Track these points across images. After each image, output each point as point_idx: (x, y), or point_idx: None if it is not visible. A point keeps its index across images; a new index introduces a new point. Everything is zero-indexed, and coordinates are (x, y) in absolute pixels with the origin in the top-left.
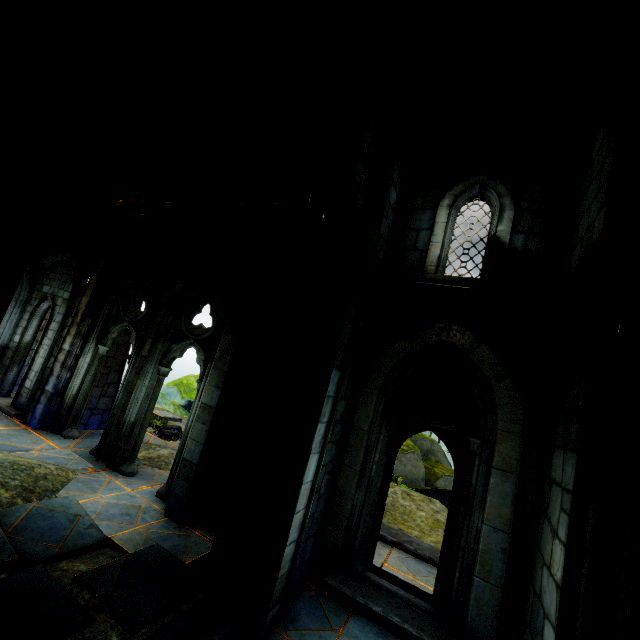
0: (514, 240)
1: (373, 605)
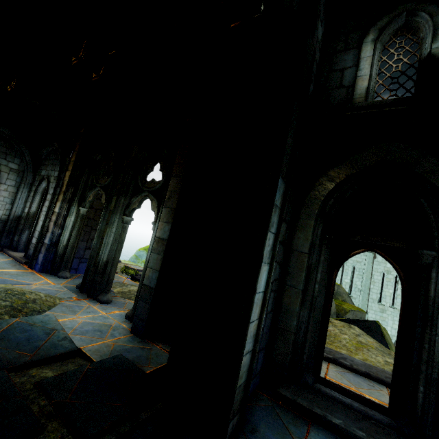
0: None
1: (332, 417)
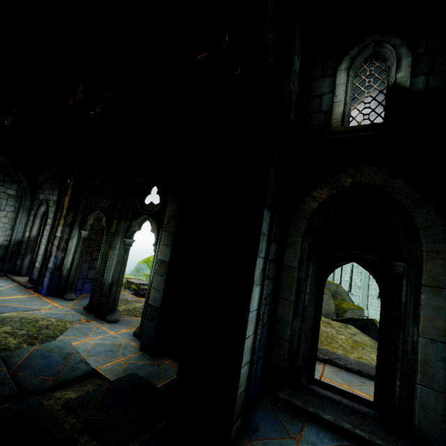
0: (415, 83)
1: (323, 414)
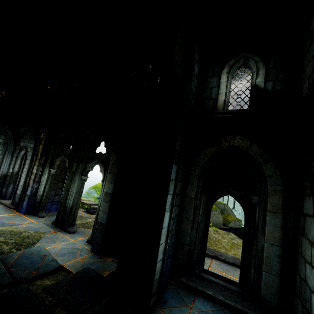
0: (266, 85)
1: (207, 291)
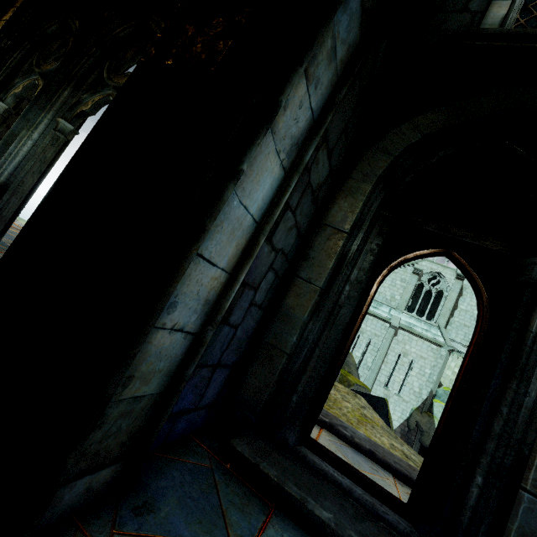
0: None
1: (316, 506)
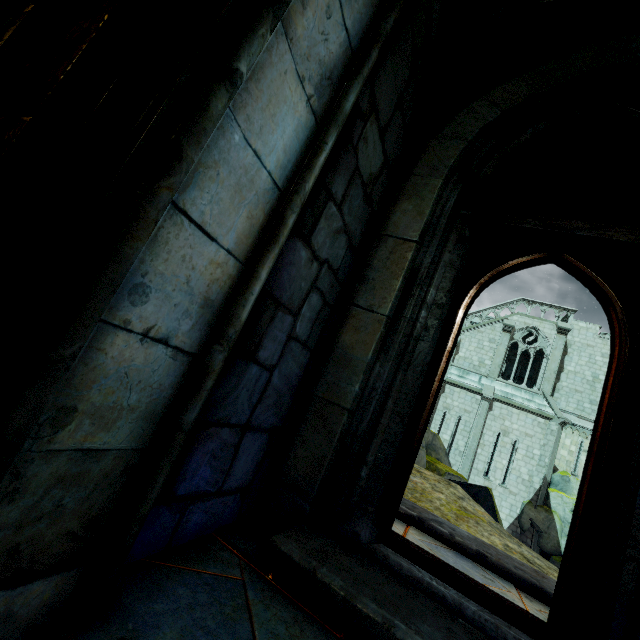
0: None
1: (409, 632)
